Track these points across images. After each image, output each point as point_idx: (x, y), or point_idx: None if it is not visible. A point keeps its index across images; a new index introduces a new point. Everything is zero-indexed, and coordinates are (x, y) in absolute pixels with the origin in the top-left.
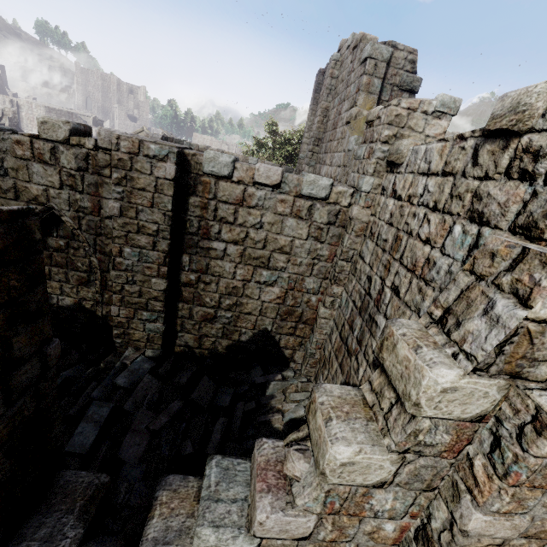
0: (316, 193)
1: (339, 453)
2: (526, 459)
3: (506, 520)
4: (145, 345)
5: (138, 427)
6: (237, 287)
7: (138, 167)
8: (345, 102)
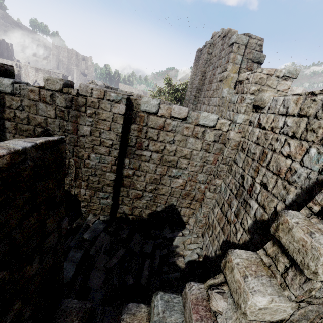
0: (208, 123)
1: (259, 302)
2: None
3: None
4: (100, 213)
5: (99, 266)
6: (156, 179)
7: (103, 106)
8: (218, 68)
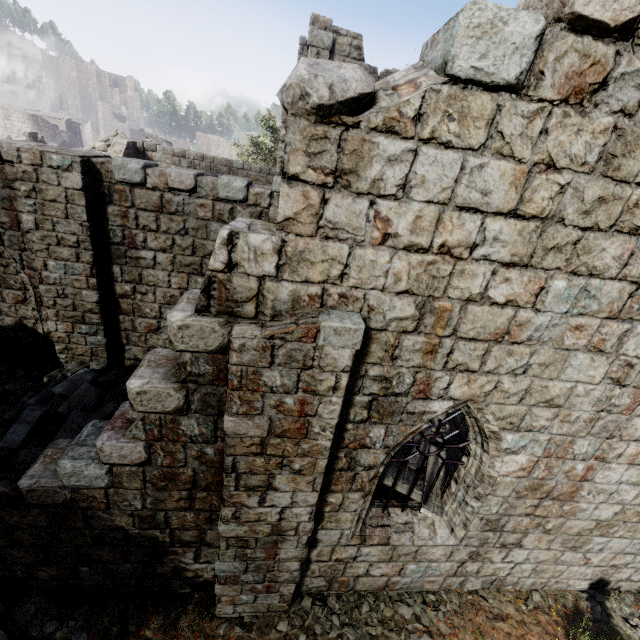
0: (233, 196)
1: (131, 384)
2: (230, 368)
3: (248, 420)
4: (91, 359)
5: (70, 426)
6: (175, 296)
7: (45, 178)
8: None
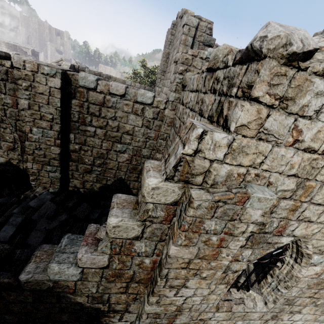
0: (145, 101)
1: (111, 221)
2: (186, 218)
3: (186, 249)
4: (50, 186)
5: (39, 228)
6: (103, 153)
7: (38, 80)
8: (175, 50)
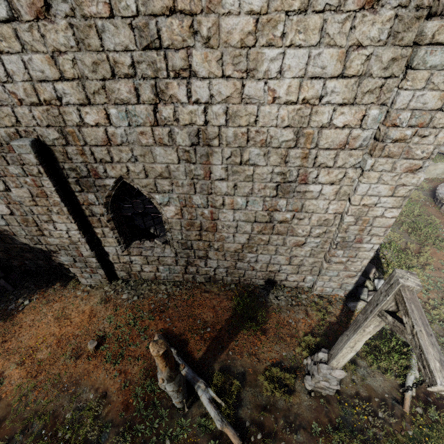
0: None
1: None
2: None
3: (19, 189)
4: None
5: None
6: None
7: None
8: None
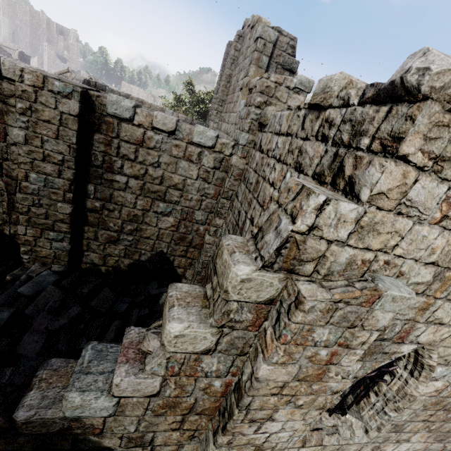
0: (205, 142)
1: (172, 328)
2: (290, 325)
3: (282, 368)
4: (52, 261)
5: (37, 328)
6: (137, 215)
7: (43, 100)
8: (242, 71)
